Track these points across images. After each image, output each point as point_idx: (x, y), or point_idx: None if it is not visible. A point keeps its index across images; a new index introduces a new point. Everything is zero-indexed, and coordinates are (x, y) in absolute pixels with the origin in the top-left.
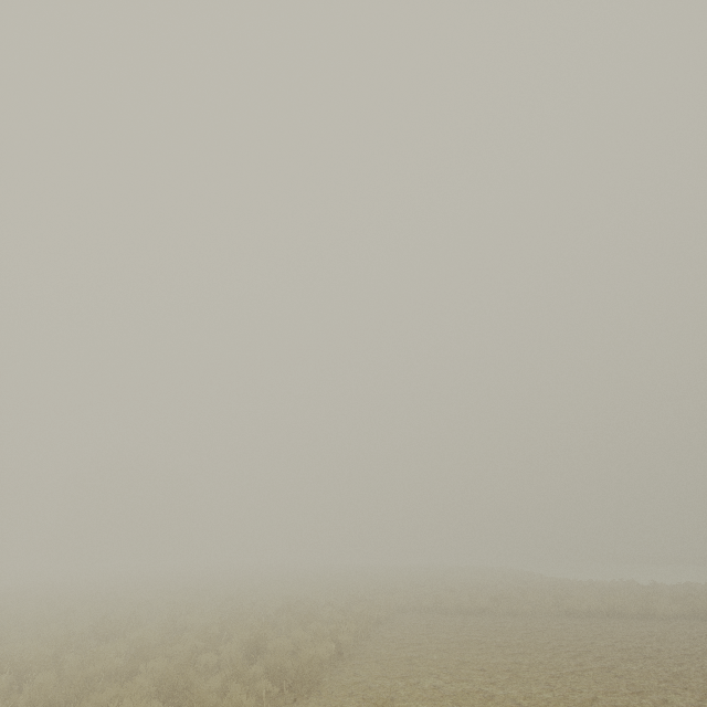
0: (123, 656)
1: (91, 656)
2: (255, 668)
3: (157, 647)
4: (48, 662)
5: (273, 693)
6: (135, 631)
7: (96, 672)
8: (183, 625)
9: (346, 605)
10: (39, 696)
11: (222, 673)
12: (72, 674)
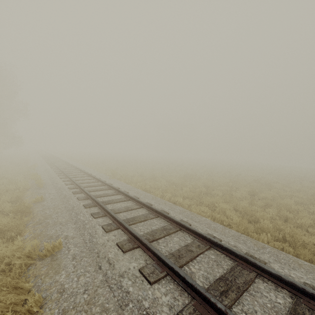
0: (201, 186)
1: (192, 185)
2: (259, 203)
3: (213, 186)
4: (183, 184)
5: (273, 214)
6: (200, 179)
7: (199, 190)
8: (214, 180)
9: (286, 184)
10: (188, 194)
11: (245, 201)
12: (192, 189)
